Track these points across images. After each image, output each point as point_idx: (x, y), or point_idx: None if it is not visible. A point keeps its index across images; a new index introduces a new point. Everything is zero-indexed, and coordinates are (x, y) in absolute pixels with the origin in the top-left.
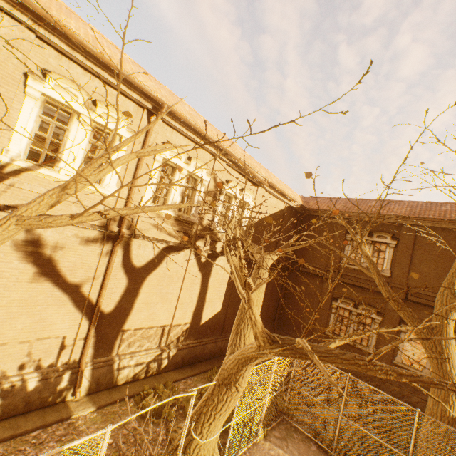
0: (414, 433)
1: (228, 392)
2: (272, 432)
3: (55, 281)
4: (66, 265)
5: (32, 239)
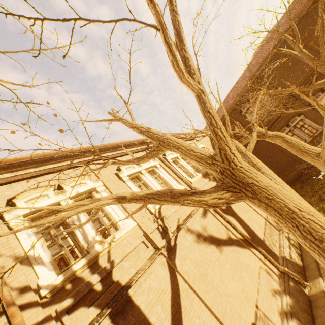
0: None
1: None
2: None
3: (224, 244)
4: (215, 233)
5: (196, 234)
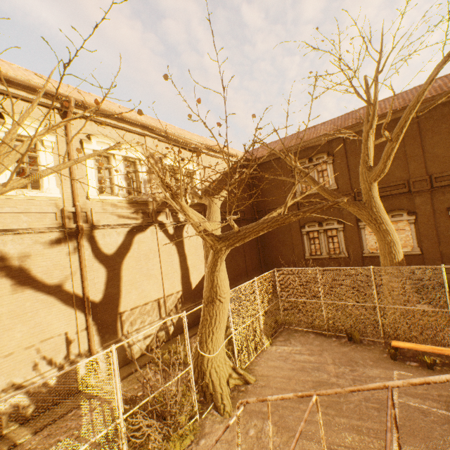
0: (374, 285)
1: (215, 307)
2: (276, 339)
3: (36, 287)
4: (40, 270)
5: None
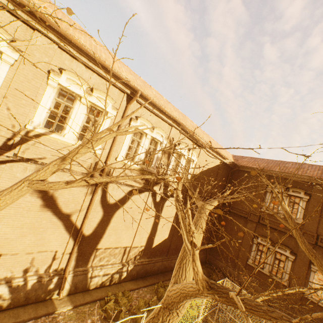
0: None
1: (170, 315)
2: None
3: (54, 211)
4: (62, 200)
5: None
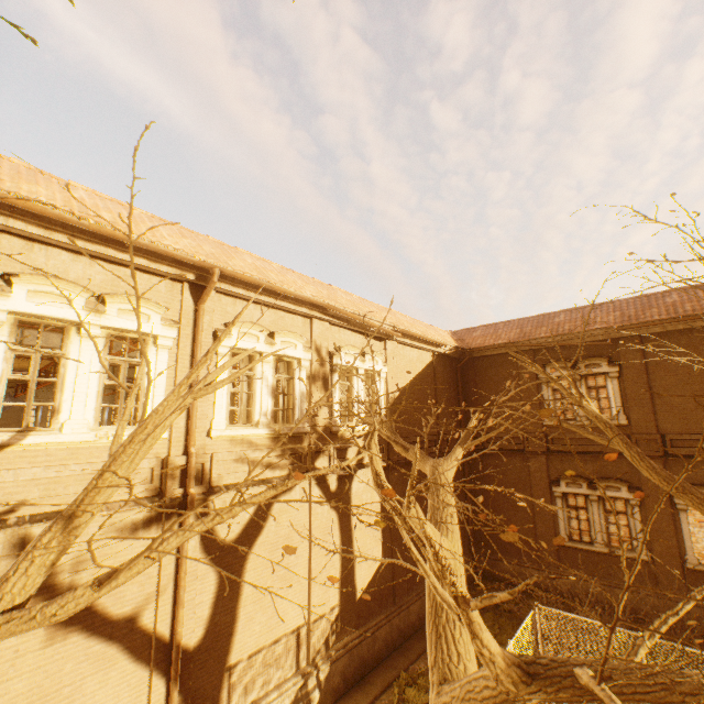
0: None
1: None
2: None
3: (89, 627)
4: None
5: None
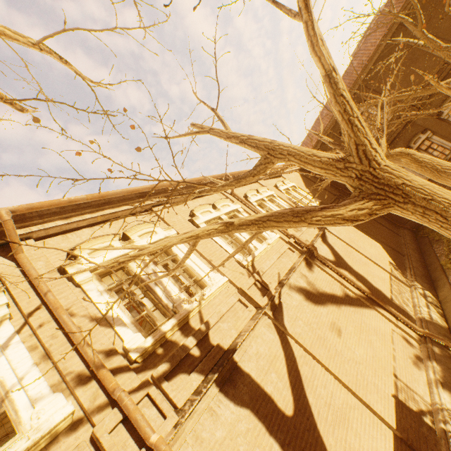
0: None
1: None
2: None
3: (341, 303)
4: (328, 290)
5: (304, 292)
